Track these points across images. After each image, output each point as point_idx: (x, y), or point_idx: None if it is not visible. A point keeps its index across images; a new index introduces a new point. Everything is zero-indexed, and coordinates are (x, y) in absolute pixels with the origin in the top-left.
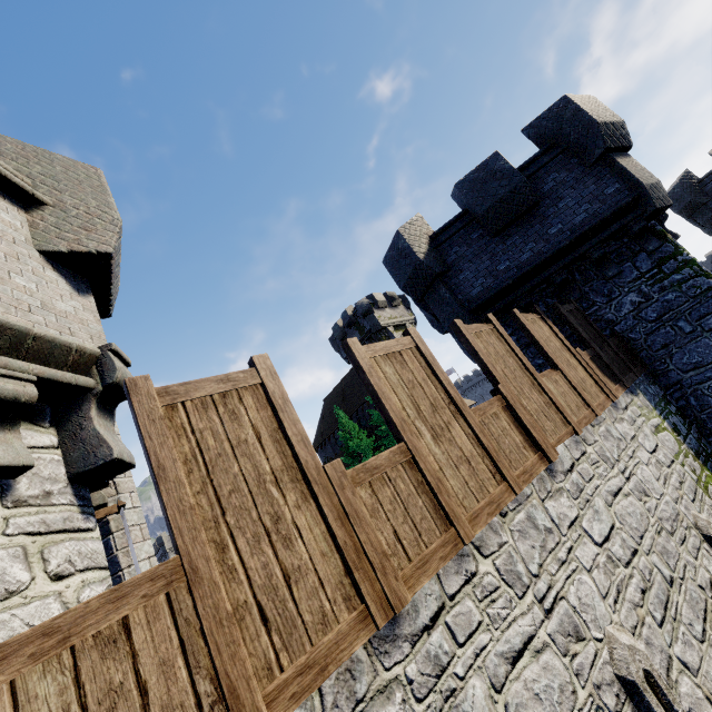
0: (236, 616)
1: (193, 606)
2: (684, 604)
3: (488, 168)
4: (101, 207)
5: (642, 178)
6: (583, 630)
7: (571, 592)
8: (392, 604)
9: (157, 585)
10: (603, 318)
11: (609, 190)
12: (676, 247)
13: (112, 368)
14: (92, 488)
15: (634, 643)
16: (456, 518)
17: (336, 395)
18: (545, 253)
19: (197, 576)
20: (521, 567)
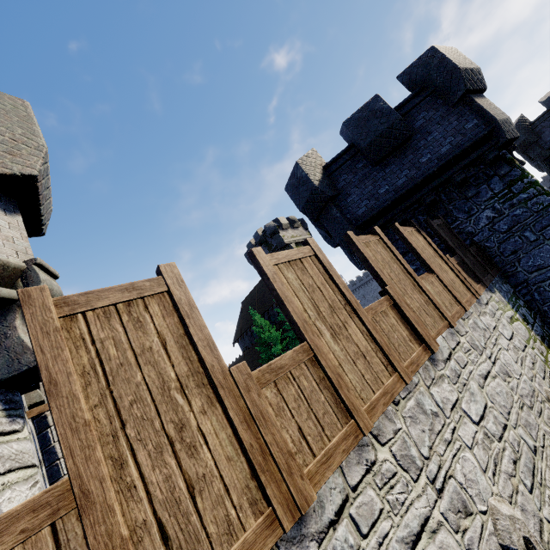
0: (133, 539)
1: (82, 535)
2: (547, 470)
3: (370, 108)
4: (27, 134)
5: (495, 114)
6: (470, 505)
7: (457, 470)
8: (298, 505)
9: (40, 516)
10: (464, 231)
11: (468, 125)
12: (523, 171)
13: (37, 281)
14: (23, 391)
15: (513, 513)
16: (356, 411)
17: (251, 298)
18: (417, 178)
19: (88, 501)
20: (414, 451)
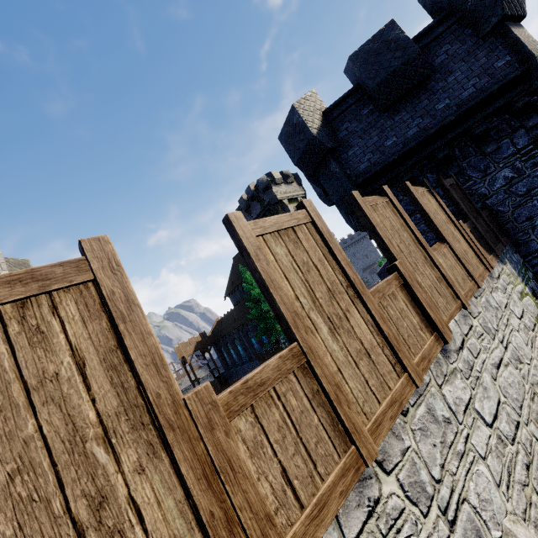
0: None
1: None
2: None
3: (383, 38)
4: None
5: (534, 50)
6: (484, 533)
7: (471, 490)
8: None
9: None
10: (477, 192)
11: (499, 63)
12: None
13: None
14: None
15: (530, 536)
16: (358, 434)
17: None
18: (431, 128)
19: None
20: (424, 475)
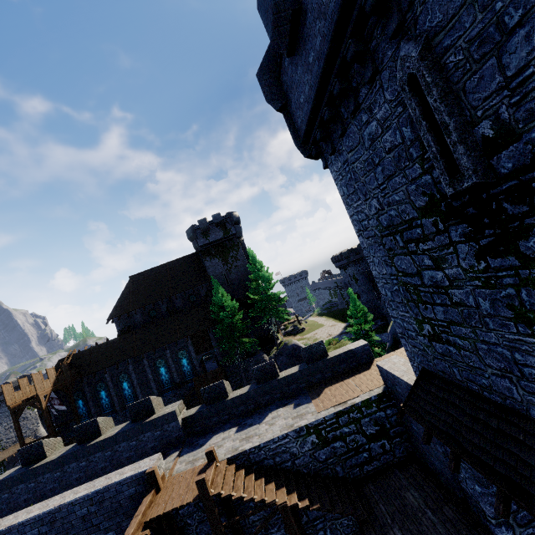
0: None
1: None
2: None
3: None
4: None
5: None
6: None
7: None
8: None
9: None
10: None
11: None
12: None
13: None
14: None
15: None
16: None
17: (156, 274)
18: None
19: None
20: None
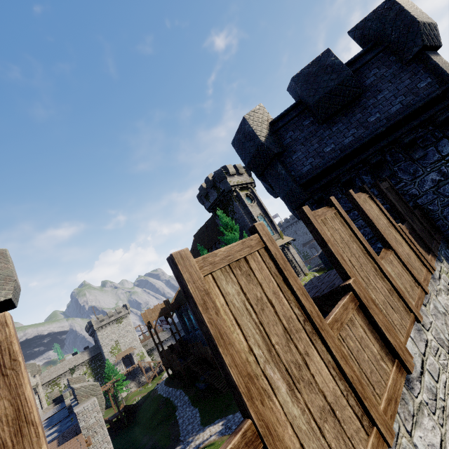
0: None
1: None
2: None
3: (321, 63)
4: None
5: None
6: None
7: None
8: None
9: None
10: (408, 193)
11: (421, 84)
12: None
13: None
14: None
15: None
16: None
17: (202, 233)
18: (364, 137)
19: None
20: None
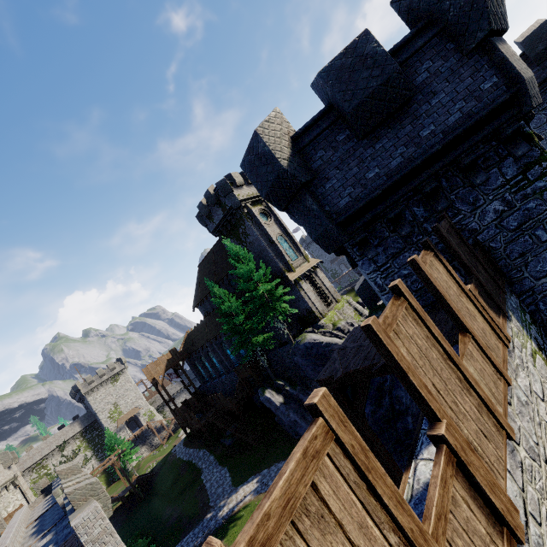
0: None
1: None
2: None
3: (358, 52)
4: None
5: (522, 71)
6: None
7: None
8: None
9: None
10: (467, 227)
11: (485, 85)
12: (542, 152)
13: None
14: None
15: None
16: None
17: (208, 262)
18: (416, 158)
19: None
20: None
